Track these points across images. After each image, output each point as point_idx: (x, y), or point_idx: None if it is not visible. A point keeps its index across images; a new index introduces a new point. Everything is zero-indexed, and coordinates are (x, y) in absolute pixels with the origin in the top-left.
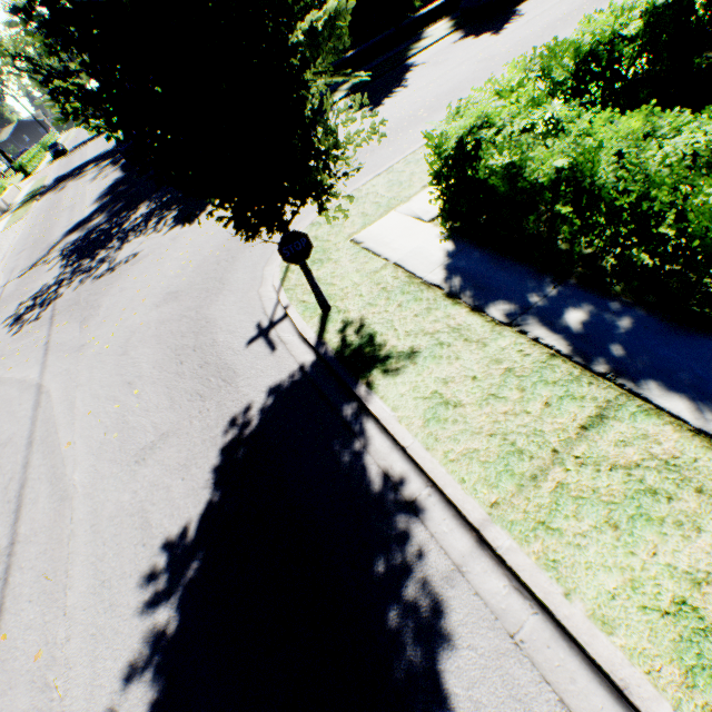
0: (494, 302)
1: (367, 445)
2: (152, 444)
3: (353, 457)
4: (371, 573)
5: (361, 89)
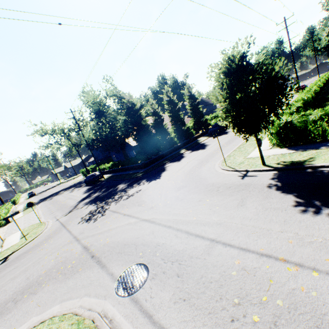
0: (319, 147)
1: (328, 170)
2: (241, 201)
3: (328, 173)
4: None
5: (189, 149)
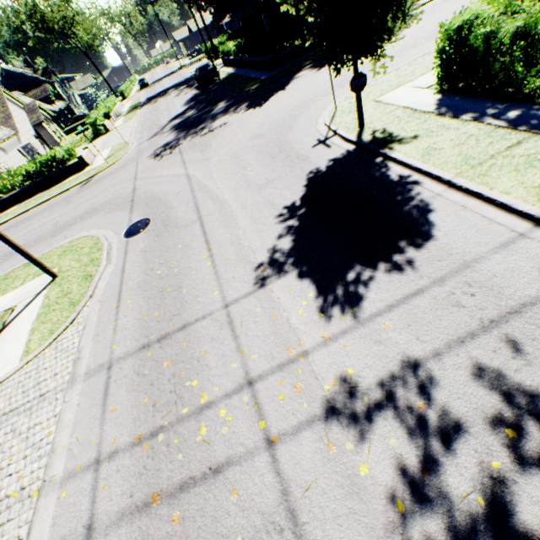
0: (465, 114)
1: (389, 170)
2: (266, 183)
3: (381, 174)
4: (394, 201)
5: None
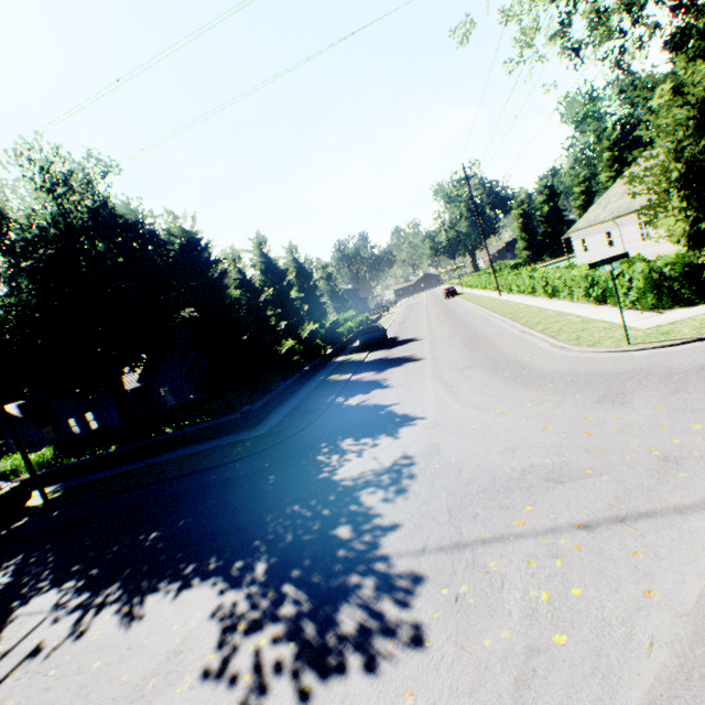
0: None
1: None
2: None
3: None
4: None
5: (356, 372)
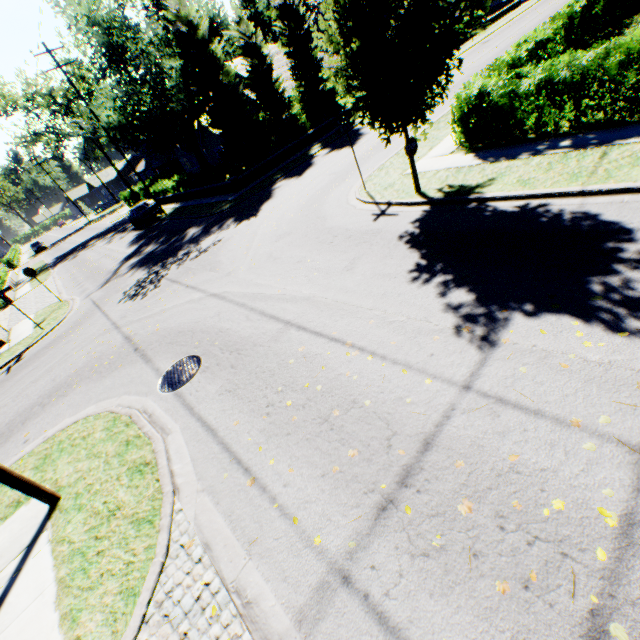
0: (519, 155)
1: (496, 207)
2: (351, 263)
3: (492, 212)
4: (541, 223)
5: (329, 145)
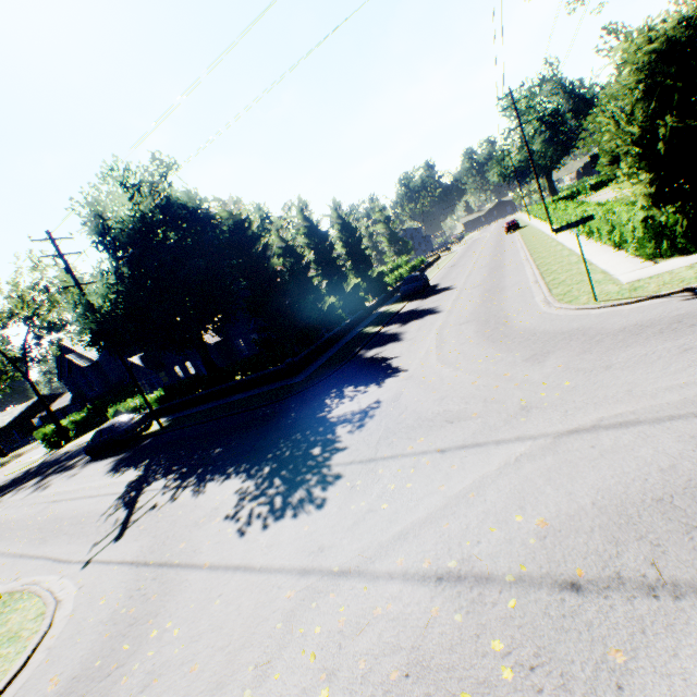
0: None
1: None
2: None
3: None
4: None
5: (387, 324)
